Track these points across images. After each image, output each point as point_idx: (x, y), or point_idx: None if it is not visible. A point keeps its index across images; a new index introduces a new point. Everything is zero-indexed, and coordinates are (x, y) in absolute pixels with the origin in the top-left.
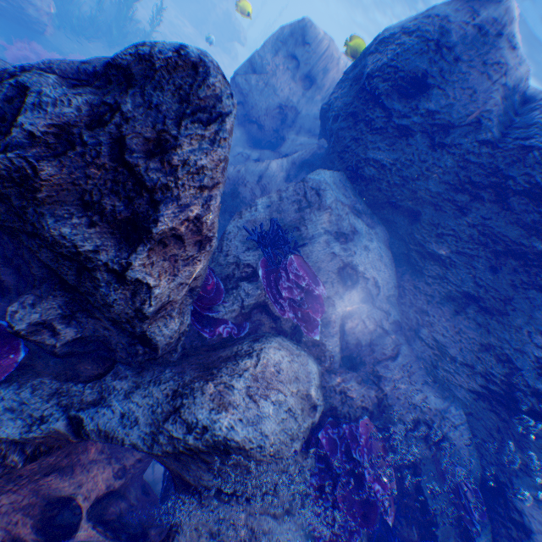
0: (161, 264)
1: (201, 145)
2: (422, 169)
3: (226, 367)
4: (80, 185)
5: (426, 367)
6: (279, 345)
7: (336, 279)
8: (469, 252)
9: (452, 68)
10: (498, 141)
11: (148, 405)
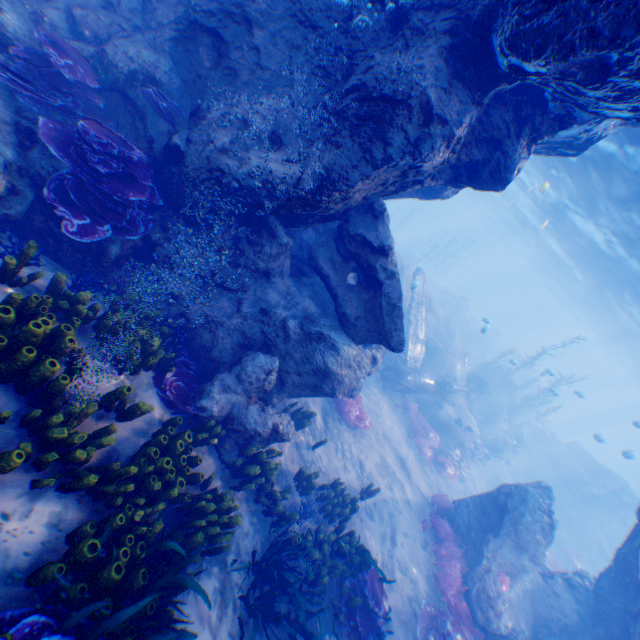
0: None
1: None
2: None
3: None
4: None
5: (152, 46)
6: None
7: None
8: None
9: None
10: None
11: None
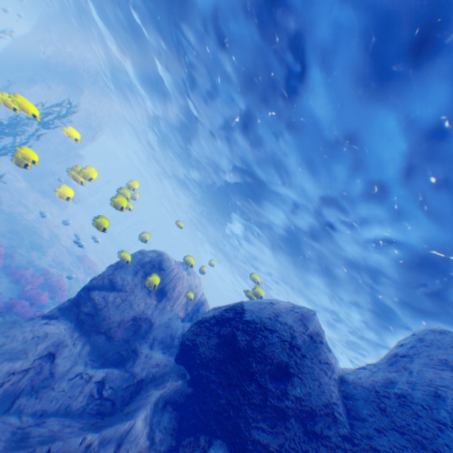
0: None
1: None
2: None
3: None
4: None
5: None
6: None
7: None
8: None
9: (302, 360)
10: (350, 431)
11: None
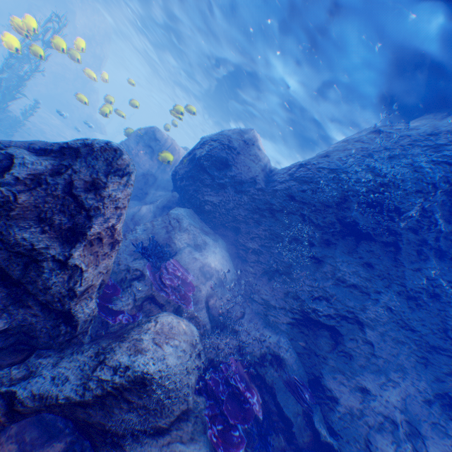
0: (89, 256)
1: (118, 186)
2: (234, 203)
3: (134, 330)
4: (40, 207)
5: (262, 318)
6: (169, 313)
7: (199, 273)
8: (267, 244)
9: (237, 157)
10: (264, 188)
11: (76, 366)
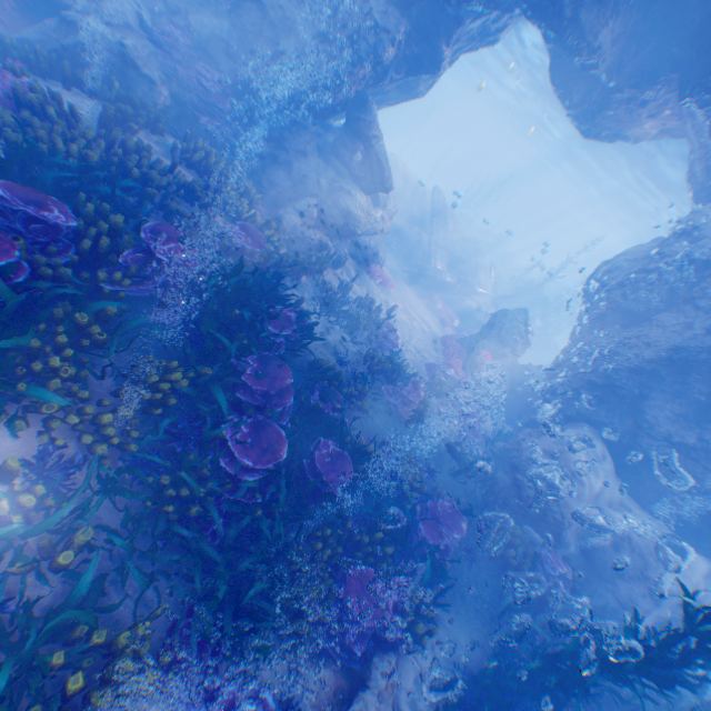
0: None
1: None
2: None
3: None
4: None
5: (214, 16)
6: None
7: None
8: None
9: None
10: None
11: None
